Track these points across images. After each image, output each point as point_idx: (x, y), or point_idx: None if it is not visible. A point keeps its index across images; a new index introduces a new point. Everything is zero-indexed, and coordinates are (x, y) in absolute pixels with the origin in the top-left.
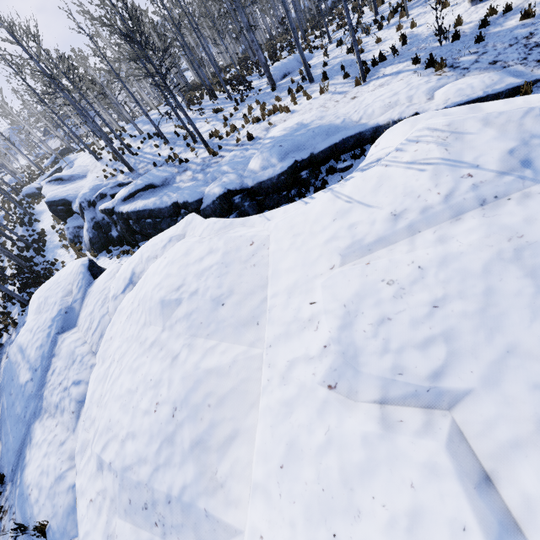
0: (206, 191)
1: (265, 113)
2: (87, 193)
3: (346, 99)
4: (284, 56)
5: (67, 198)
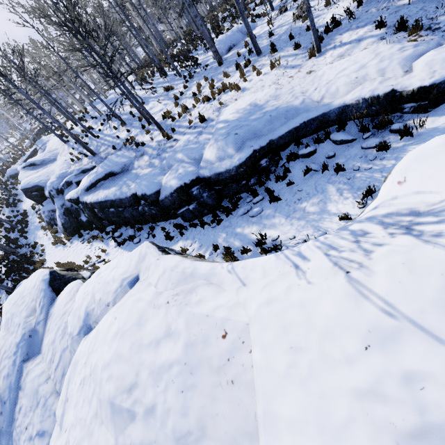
0: (163, 183)
1: (214, 91)
2: (54, 182)
3: (301, 73)
4: (227, 26)
5: (40, 184)
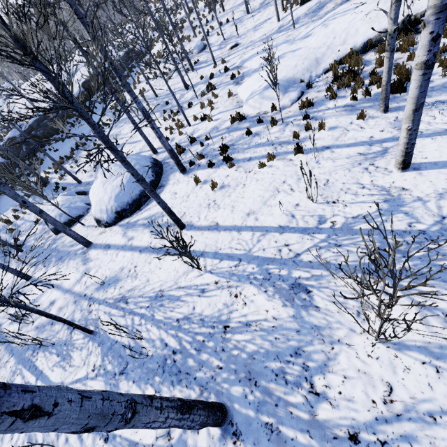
0: None
1: None
2: None
3: None
4: None
5: None
